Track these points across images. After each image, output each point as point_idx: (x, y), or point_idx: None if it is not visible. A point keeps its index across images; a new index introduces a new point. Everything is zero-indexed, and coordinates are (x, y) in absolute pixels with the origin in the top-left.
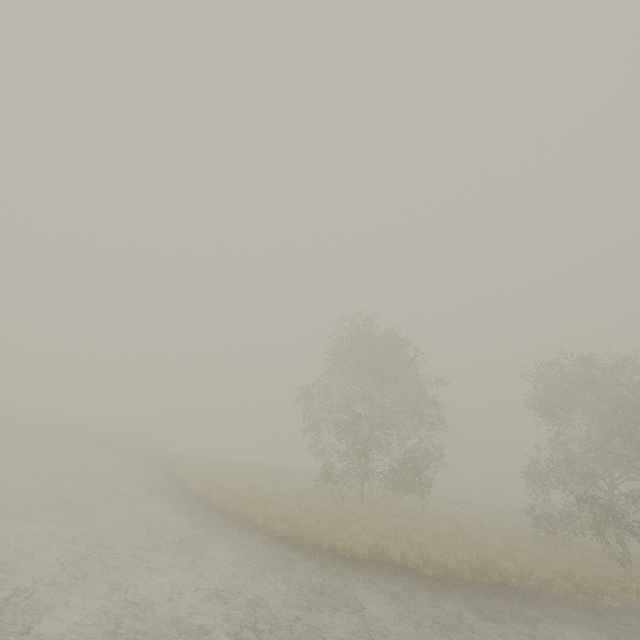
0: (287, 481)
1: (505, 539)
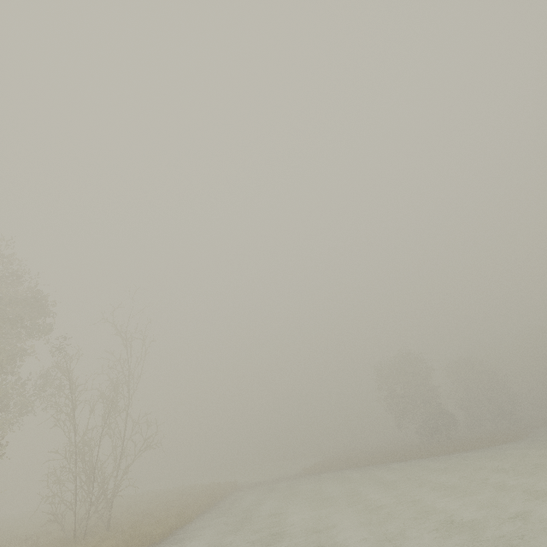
0: (391, 451)
1: (486, 433)
